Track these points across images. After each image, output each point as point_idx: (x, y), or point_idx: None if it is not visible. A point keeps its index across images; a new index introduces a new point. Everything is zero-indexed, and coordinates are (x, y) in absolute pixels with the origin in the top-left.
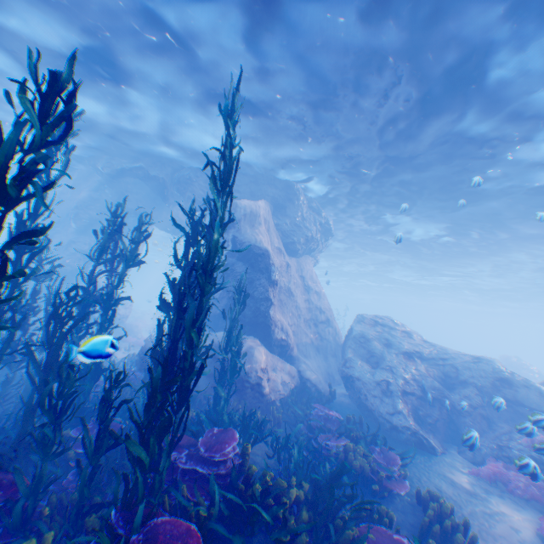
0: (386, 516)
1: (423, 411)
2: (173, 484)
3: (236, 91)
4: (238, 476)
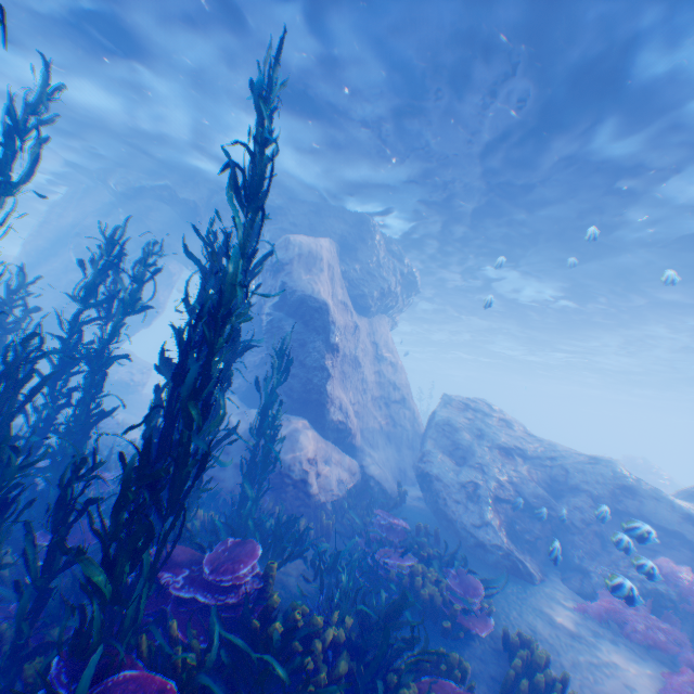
0: (458, 667)
1: (520, 525)
2: (158, 618)
3: (277, 63)
4: (255, 609)
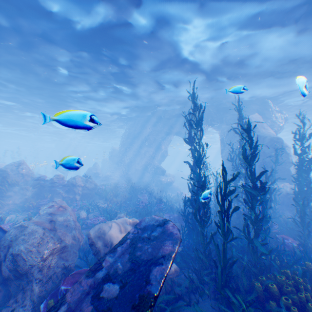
0: None
1: None
2: None
3: None
4: None
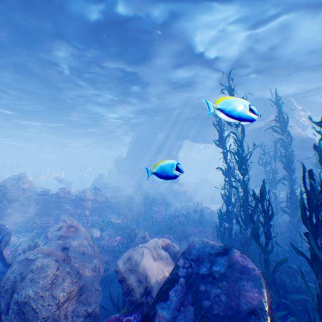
0: None
1: None
2: None
3: None
4: None
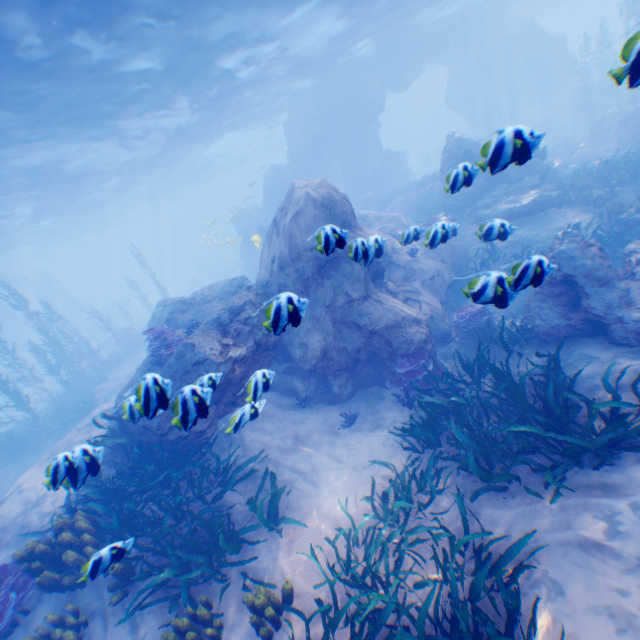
0: None
1: None
2: None
3: None
4: None
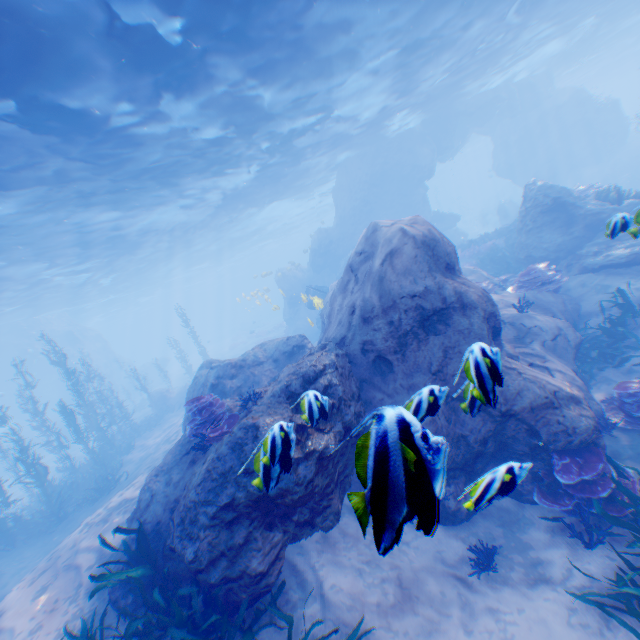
0: None
1: None
2: None
3: None
4: None
